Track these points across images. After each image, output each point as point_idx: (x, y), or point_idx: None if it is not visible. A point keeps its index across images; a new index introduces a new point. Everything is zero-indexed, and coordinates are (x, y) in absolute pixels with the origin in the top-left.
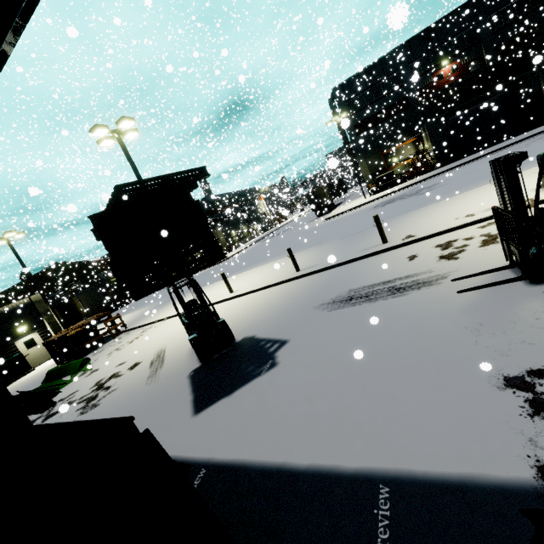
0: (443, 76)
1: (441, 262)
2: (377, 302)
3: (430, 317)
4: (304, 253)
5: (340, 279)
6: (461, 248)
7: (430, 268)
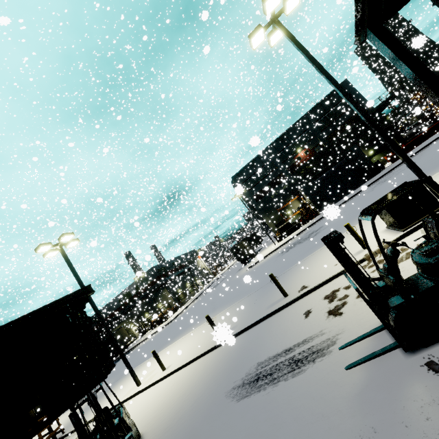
0: (300, 157)
1: (329, 319)
2: (279, 384)
3: (325, 413)
4: (228, 311)
5: (251, 346)
6: (343, 300)
7: (321, 328)
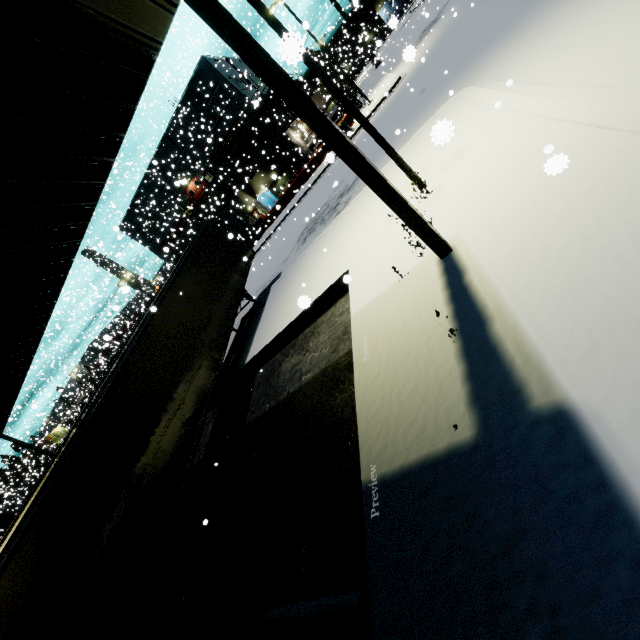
0: (193, 191)
1: None
2: None
3: None
4: None
5: None
6: None
7: None
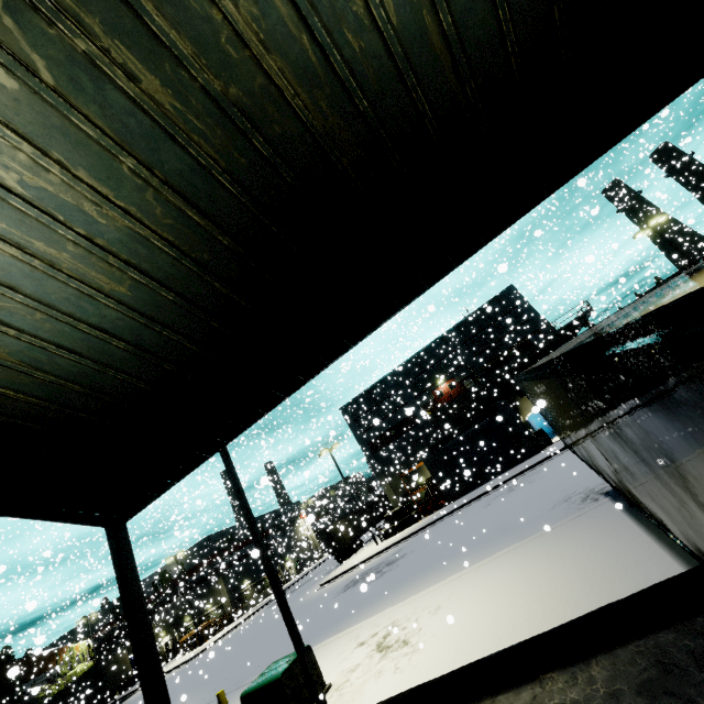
0: (443, 392)
1: None
2: None
3: None
4: None
5: None
6: None
7: None
